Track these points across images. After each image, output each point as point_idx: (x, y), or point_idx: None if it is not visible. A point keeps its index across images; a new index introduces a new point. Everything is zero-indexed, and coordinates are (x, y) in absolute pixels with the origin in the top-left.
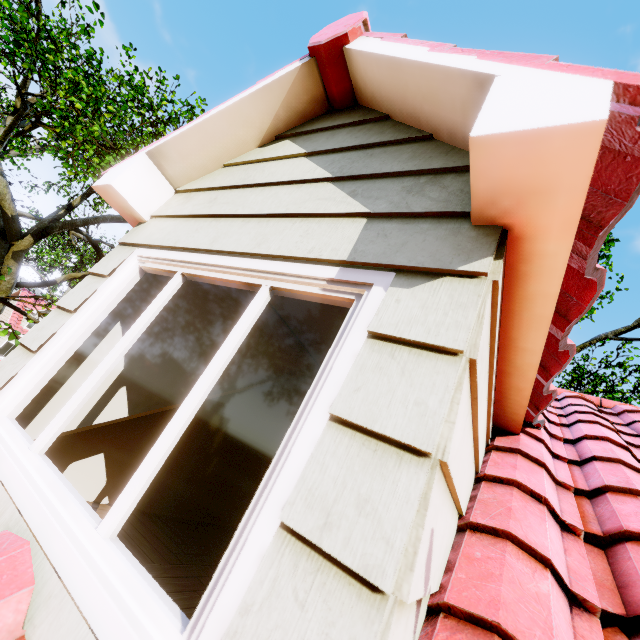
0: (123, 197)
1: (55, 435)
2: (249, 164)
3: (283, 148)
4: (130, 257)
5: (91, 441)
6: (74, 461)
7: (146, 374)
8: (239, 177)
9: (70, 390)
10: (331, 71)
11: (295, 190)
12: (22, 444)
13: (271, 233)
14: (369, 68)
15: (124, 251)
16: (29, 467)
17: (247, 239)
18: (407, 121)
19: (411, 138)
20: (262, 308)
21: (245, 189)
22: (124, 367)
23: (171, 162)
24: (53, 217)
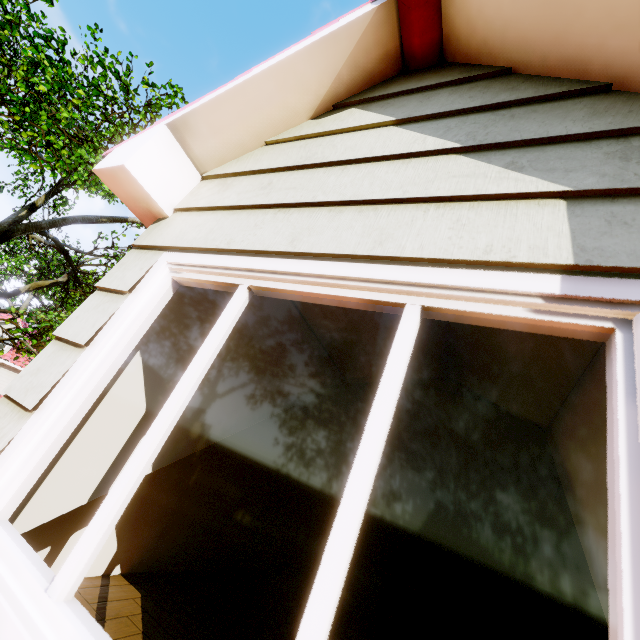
0: (139, 183)
1: (88, 562)
2: (305, 139)
3: (353, 117)
4: (157, 265)
5: (97, 501)
6: (76, 530)
7: None
8: (298, 155)
9: (78, 451)
10: (418, 15)
11: (402, 167)
12: (32, 583)
13: (392, 226)
14: (492, 1)
15: (145, 257)
16: (54, 639)
17: (353, 235)
18: (553, 71)
19: (573, 91)
20: (413, 340)
21: (313, 170)
22: (146, 410)
23: (199, 138)
24: (13, 219)
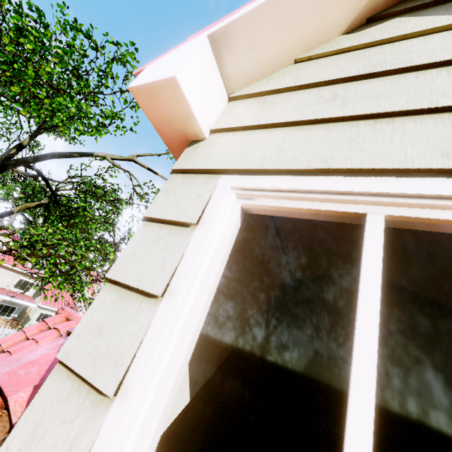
0: (186, 100)
1: None
2: (350, 51)
3: (411, 23)
4: (219, 190)
5: None
6: None
7: (203, 340)
8: (357, 65)
9: None
10: None
11: None
12: None
13: None
14: None
15: (196, 181)
16: None
17: None
18: None
19: None
20: None
21: (394, 76)
22: None
23: (234, 53)
24: (6, 156)
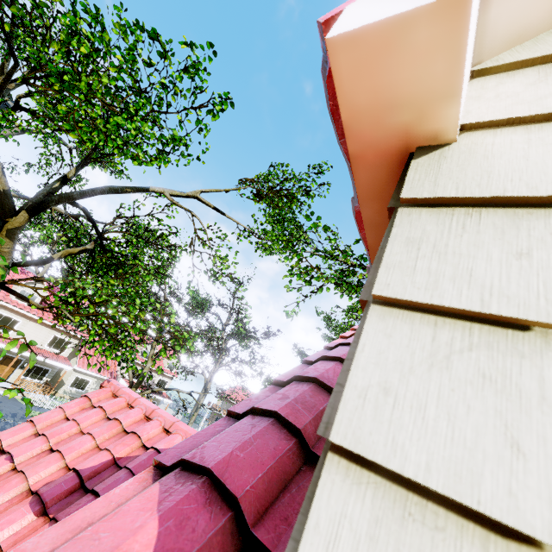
0: (463, 52)
1: None
2: None
3: None
4: None
5: None
6: None
7: None
8: None
9: None
10: None
11: None
12: None
13: None
14: None
15: (485, 223)
16: None
17: None
18: None
19: None
20: None
21: None
22: None
23: None
24: (48, 190)
